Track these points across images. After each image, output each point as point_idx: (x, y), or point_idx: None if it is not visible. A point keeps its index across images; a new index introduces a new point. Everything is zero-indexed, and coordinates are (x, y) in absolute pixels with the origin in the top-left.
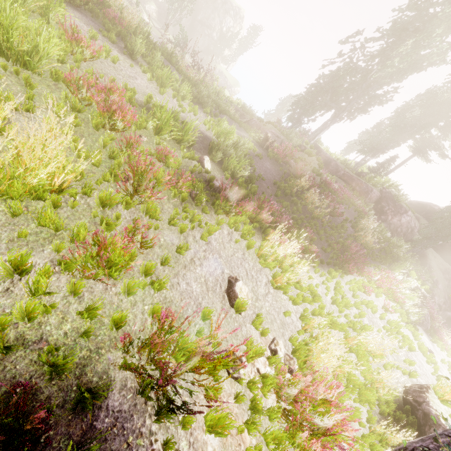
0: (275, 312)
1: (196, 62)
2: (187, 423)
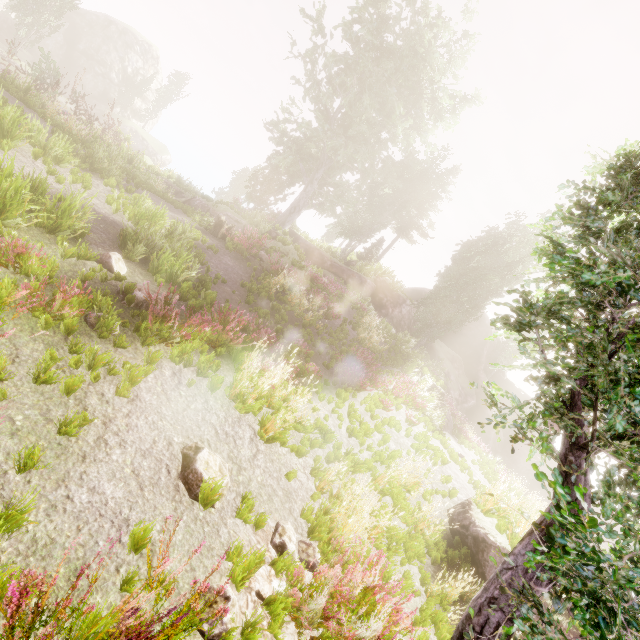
0: (272, 480)
1: (84, 110)
2: None
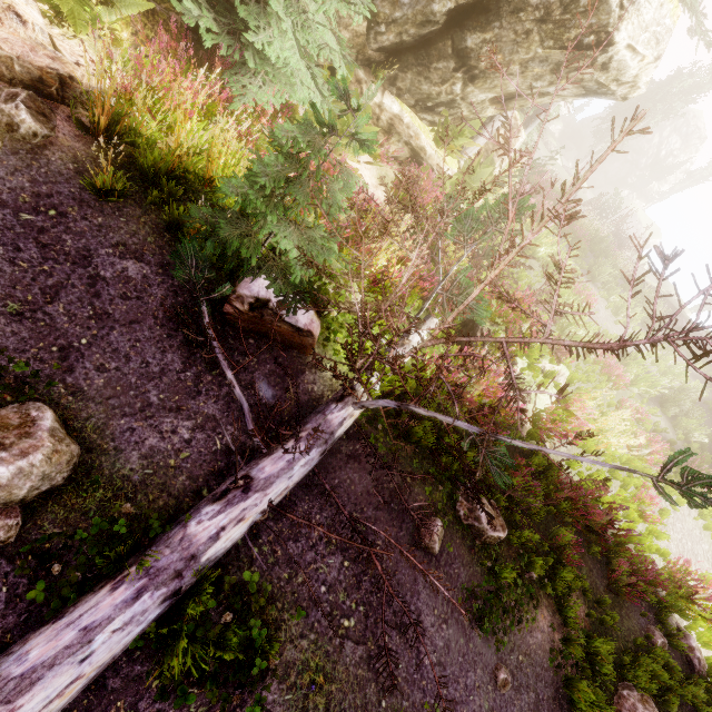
0: None
1: (619, 228)
2: (692, 627)
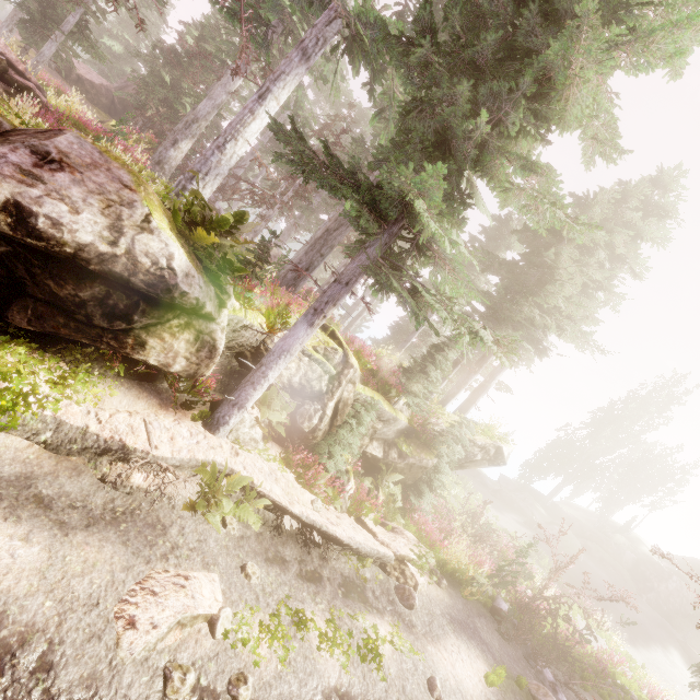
0: None
1: None
2: (622, 682)
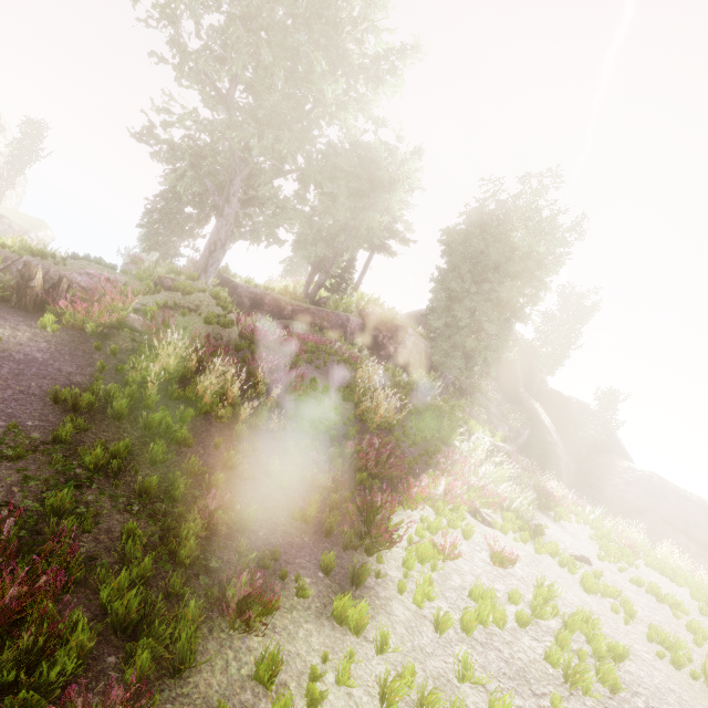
0: None
1: None
2: None
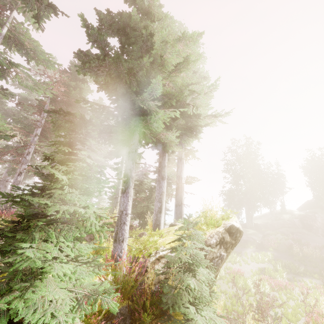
0: None
1: None
2: None
